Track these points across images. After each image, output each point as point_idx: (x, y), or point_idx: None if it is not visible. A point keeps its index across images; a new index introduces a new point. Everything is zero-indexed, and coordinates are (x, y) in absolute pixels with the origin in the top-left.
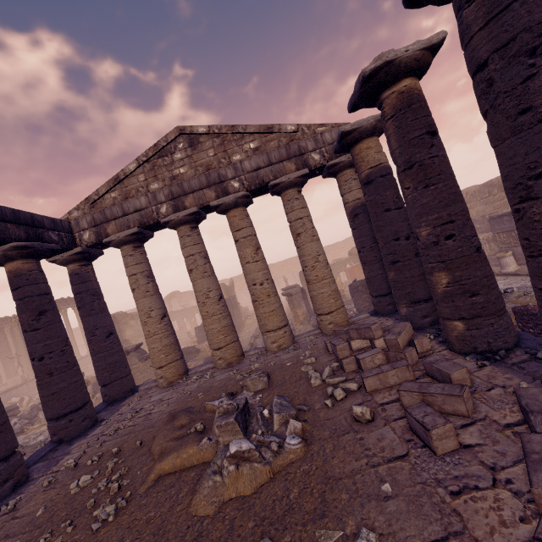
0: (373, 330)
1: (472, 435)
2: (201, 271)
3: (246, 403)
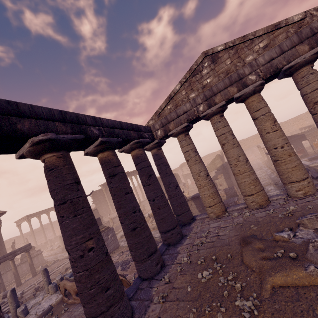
0: None
1: None
2: (231, 143)
3: None
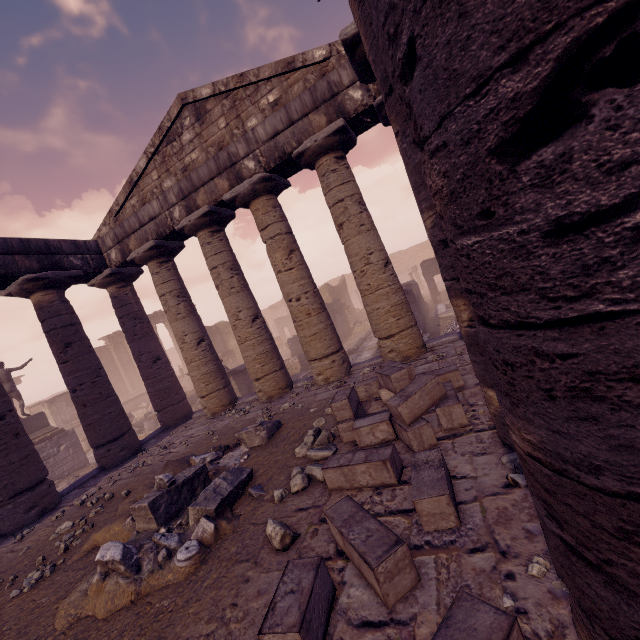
0: (393, 381)
1: None
2: (227, 287)
3: (200, 474)
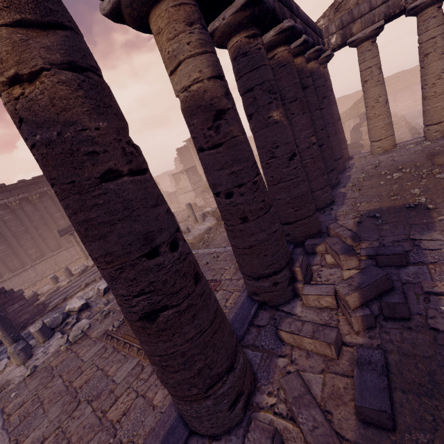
0: None
1: None
2: (439, 53)
3: None
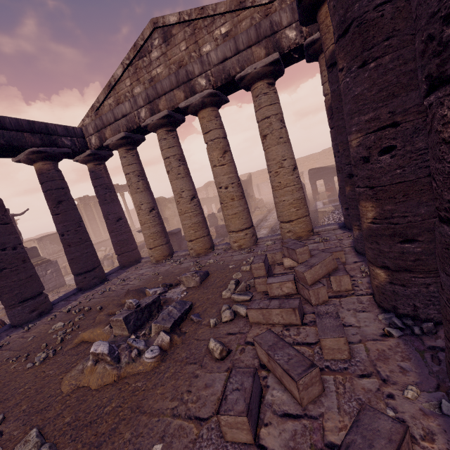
0: (297, 254)
1: (281, 435)
2: (175, 173)
3: (156, 302)
